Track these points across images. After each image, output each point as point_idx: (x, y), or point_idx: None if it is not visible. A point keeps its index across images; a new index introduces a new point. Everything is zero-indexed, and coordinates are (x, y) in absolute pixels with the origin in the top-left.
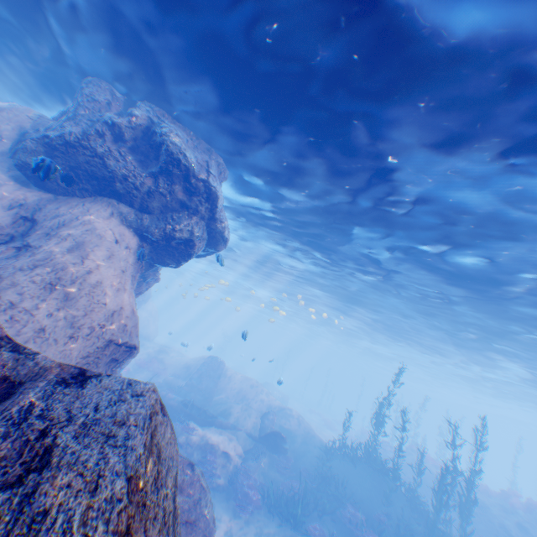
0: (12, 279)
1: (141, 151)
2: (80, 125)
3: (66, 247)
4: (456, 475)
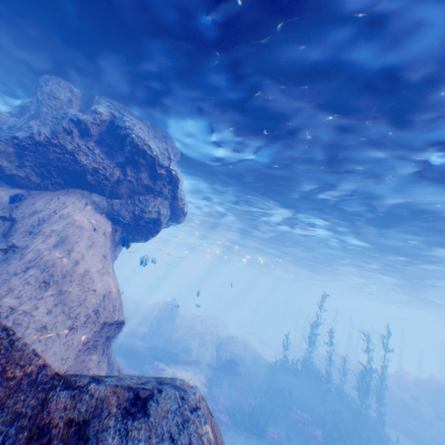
0: (8, 285)
1: (106, 143)
2: (46, 123)
3: (52, 243)
4: (371, 371)
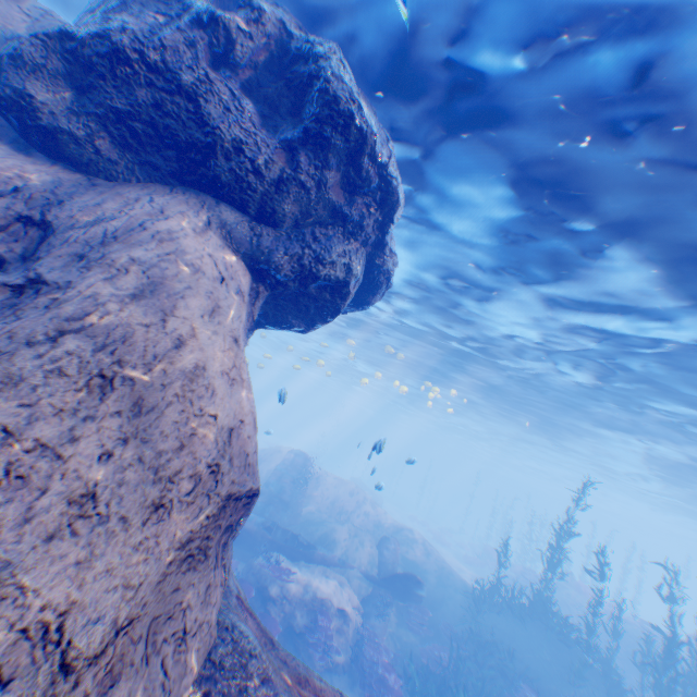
0: (5, 371)
1: (263, 93)
2: (140, 20)
3: (128, 288)
4: (675, 642)
